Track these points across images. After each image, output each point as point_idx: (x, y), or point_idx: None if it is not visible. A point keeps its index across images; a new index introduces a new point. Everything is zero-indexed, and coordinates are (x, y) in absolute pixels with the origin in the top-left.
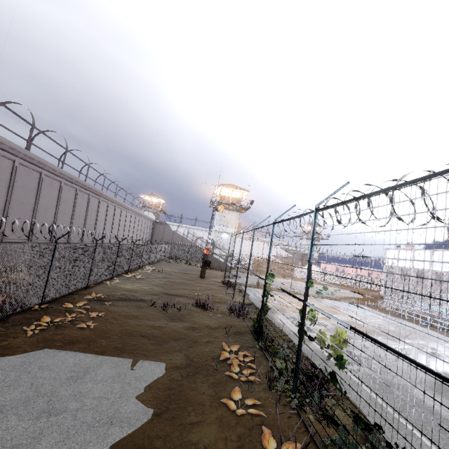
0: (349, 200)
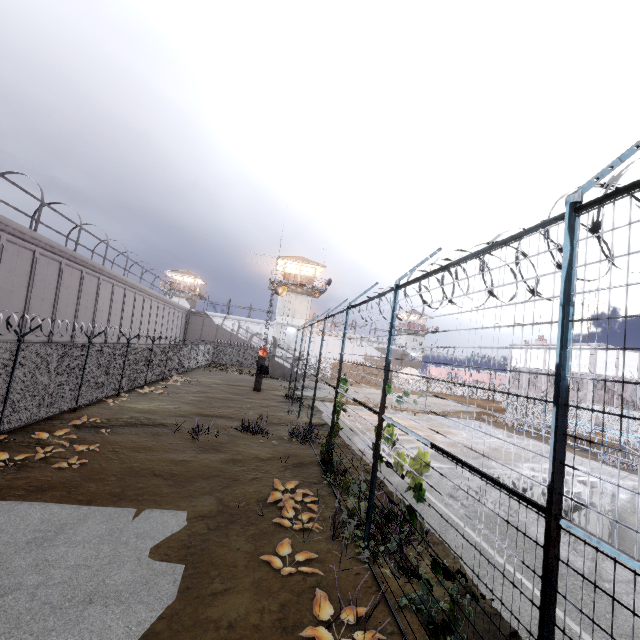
0: (433, 272)
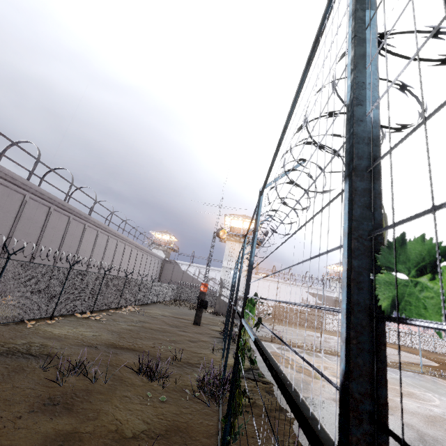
0: None
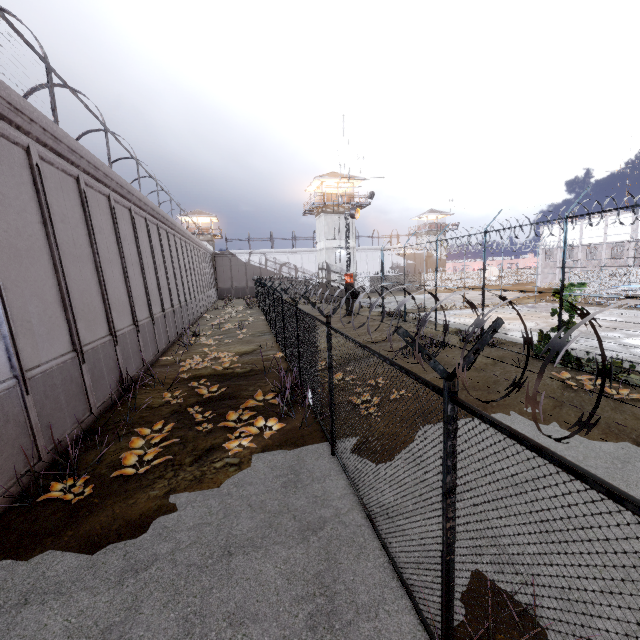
0: None
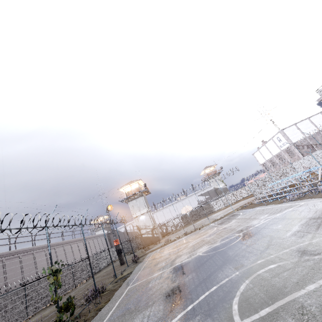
0: None
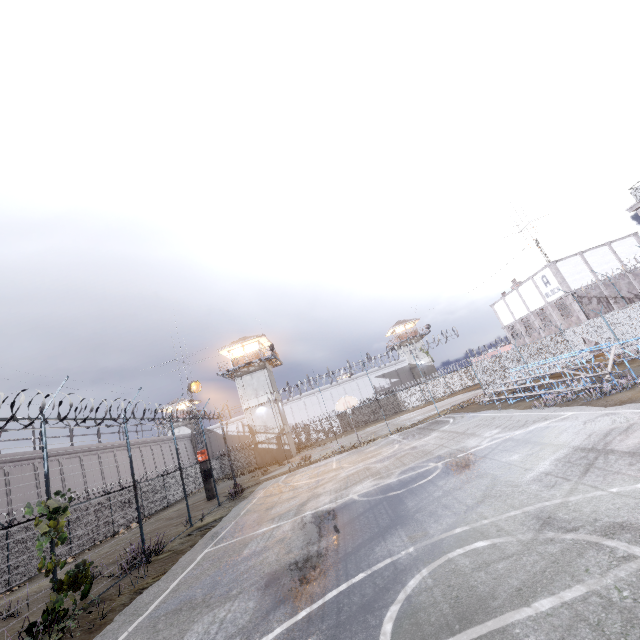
0: None
